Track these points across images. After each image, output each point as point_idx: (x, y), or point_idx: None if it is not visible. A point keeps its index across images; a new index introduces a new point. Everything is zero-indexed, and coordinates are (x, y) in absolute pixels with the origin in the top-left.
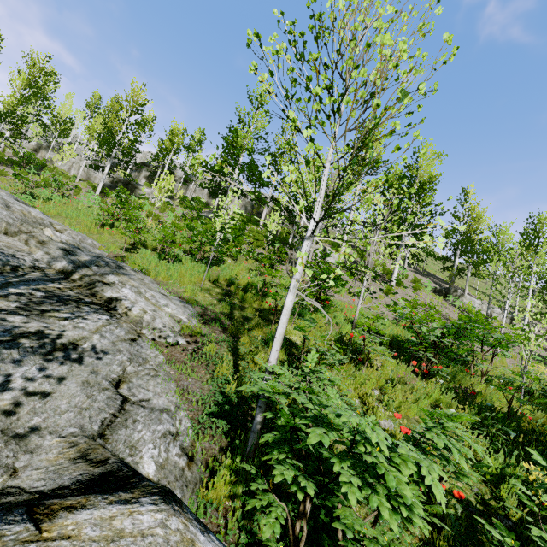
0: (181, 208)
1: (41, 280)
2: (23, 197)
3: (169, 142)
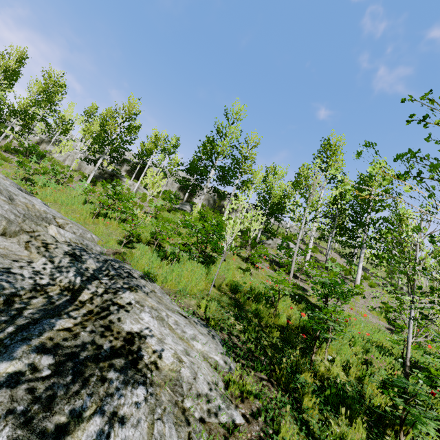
0: (157, 198)
1: (45, 317)
2: (22, 182)
3: (153, 144)
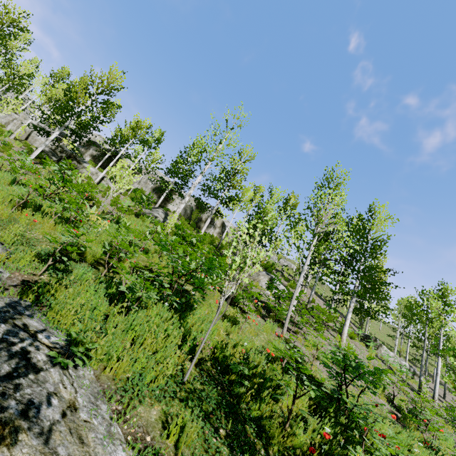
0: (124, 196)
1: None
2: None
3: (132, 131)
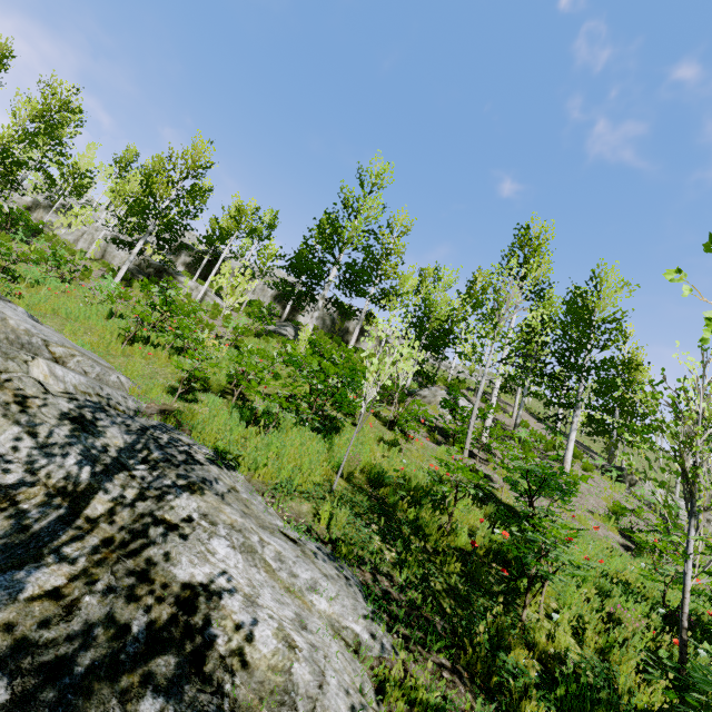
0: (237, 313)
1: (1, 567)
2: None
3: (234, 221)
